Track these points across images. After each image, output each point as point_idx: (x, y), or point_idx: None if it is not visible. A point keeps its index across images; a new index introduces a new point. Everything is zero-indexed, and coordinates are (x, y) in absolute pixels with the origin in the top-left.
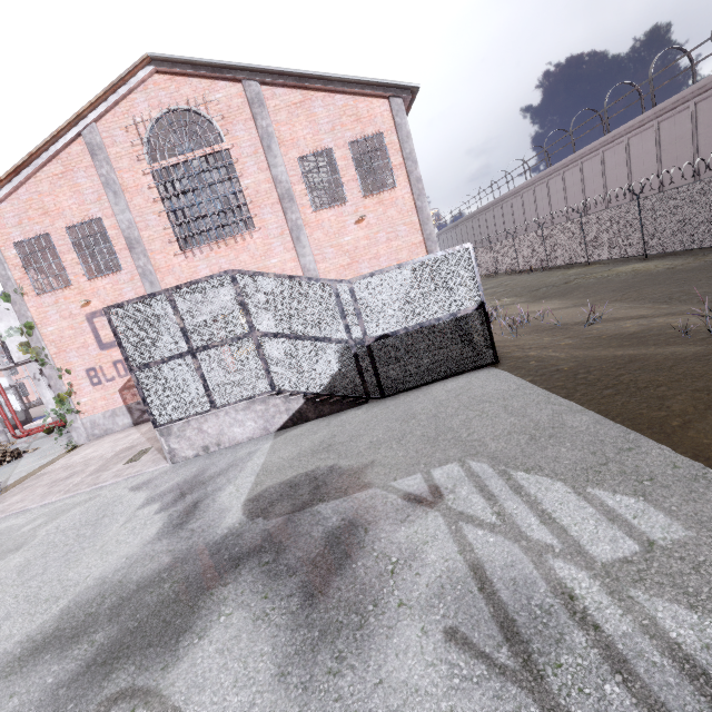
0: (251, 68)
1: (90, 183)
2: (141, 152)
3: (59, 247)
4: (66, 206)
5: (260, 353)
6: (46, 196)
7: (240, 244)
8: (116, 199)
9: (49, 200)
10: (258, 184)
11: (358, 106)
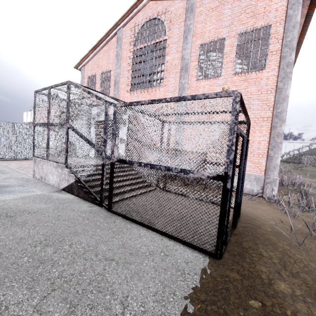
0: None
1: (113, 55)
2: (133, 41)
3: (97, 81)
4: (104, 64)
5: (66, 137)
6: (100, 59)
7: (153, 92)
8: (117, 62)
9: (100, 61)
10: (173, 60)
11: (258, 4)
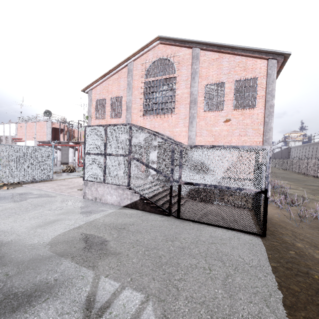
0: (198, 42)
1: (124, 83)
2: (144, 74)
3: (107, 104)
4: (114, 90)
5: (129, 166)
6: (110, 85)
7: (166, 118)
8: (129, 90)
9: (110, 87)
10: (183, 93)
11: (247, 62)
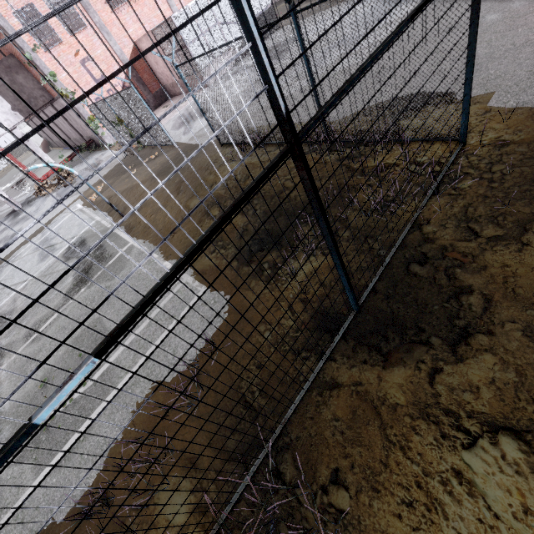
0: None
1: None
2: None
3: (43, 13)
4: None
5: (222, 32)
6: None
7: (141, 1)
8: None
9: None
10: None
11: None
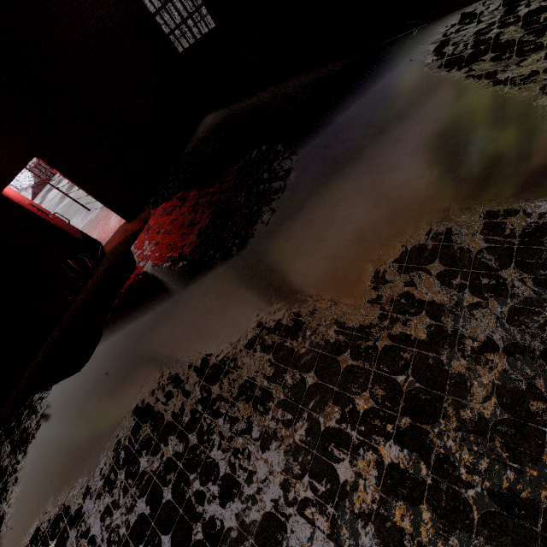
0: None
1: None
2: None
3: None
4: None
5: None
6: None
7: None
8: None
9: None
10: None
11: None
